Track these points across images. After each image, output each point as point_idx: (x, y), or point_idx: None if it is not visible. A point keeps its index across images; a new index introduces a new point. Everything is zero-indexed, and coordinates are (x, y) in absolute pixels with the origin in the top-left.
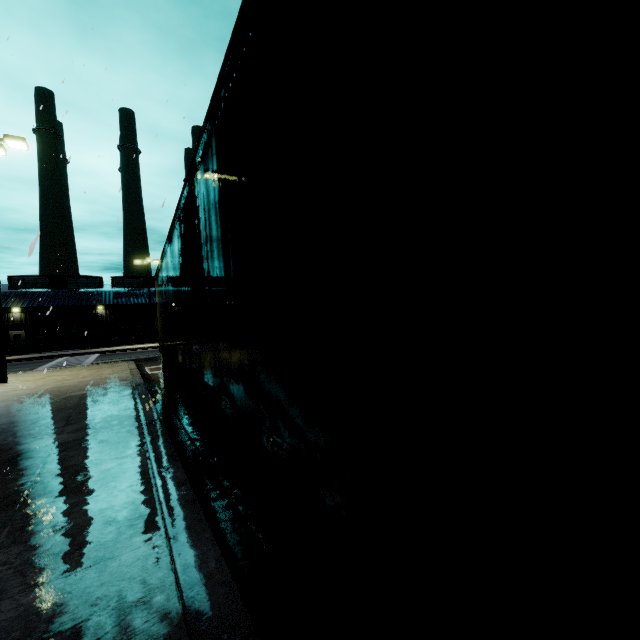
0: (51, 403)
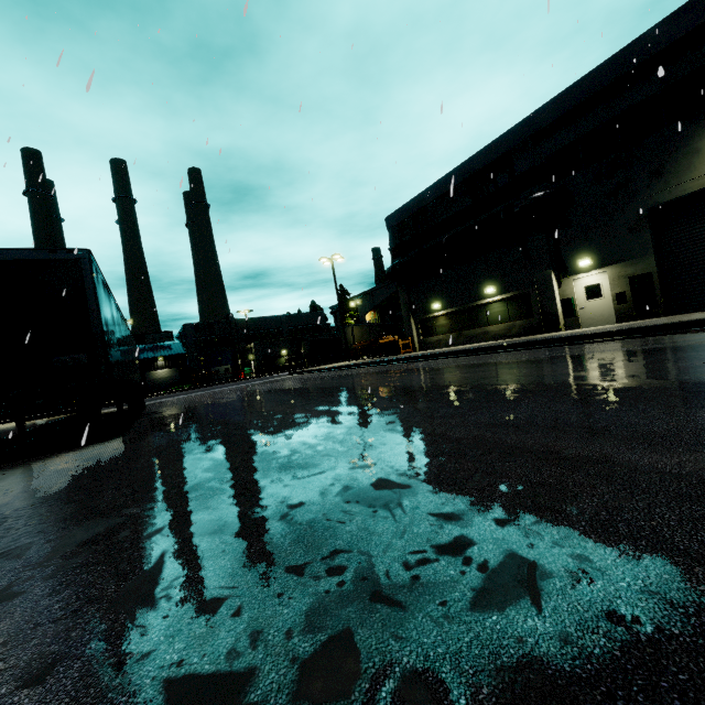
0: (4, 429)
